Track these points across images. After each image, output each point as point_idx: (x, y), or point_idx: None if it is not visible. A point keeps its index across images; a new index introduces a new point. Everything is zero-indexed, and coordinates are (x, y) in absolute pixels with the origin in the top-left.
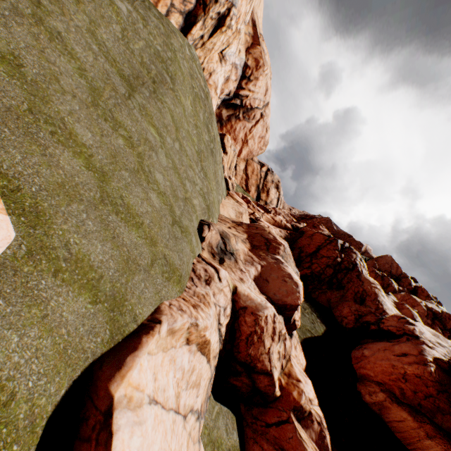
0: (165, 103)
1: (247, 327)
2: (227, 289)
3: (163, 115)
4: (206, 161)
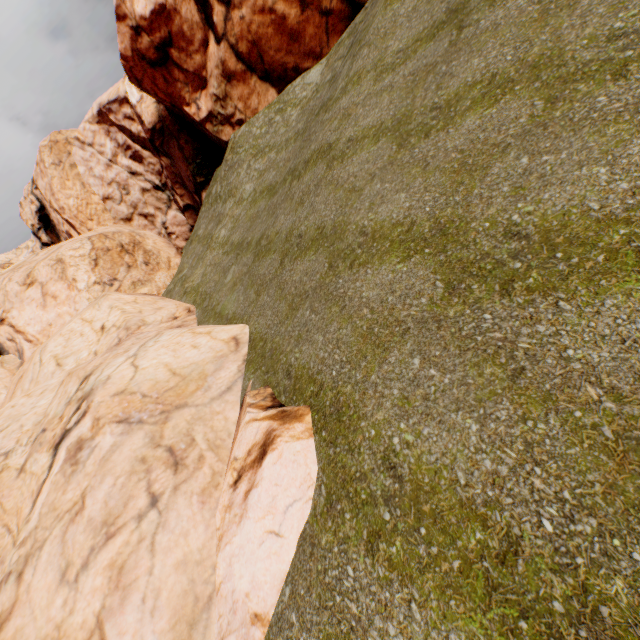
0: None
1: None
2: None
3: None
4: None
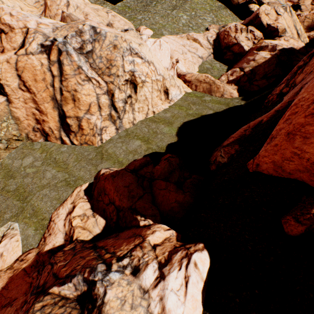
0: (185, 7)
1: (222, 36)
2: (213, 32)
3: (184, 10)
4: (218, 12)
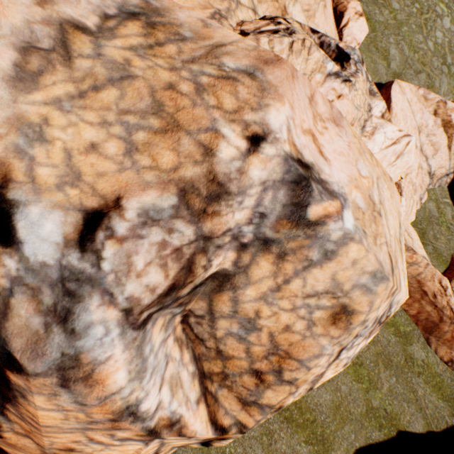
0: None
1: None
2: None
3: None
4: None
